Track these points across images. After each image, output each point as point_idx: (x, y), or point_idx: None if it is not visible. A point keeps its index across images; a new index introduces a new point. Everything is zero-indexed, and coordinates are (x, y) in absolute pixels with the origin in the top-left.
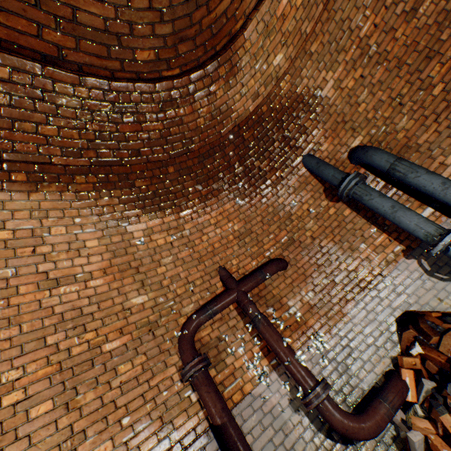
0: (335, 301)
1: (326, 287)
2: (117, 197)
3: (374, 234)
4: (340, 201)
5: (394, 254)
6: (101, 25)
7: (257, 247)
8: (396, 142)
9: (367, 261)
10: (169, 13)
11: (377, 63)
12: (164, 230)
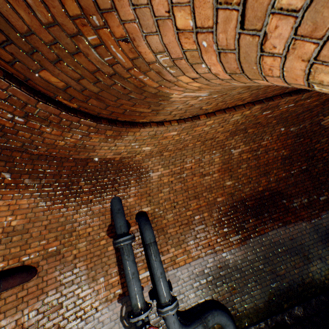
0: (49, 326)
1: (51, 309)
2: None
3: (114, 273)
4: (112, 238)
5: (115, 294)
6: (20, 26)
7: (20, 249)
8: (161, 223)
9: (96, 293)
10: (105, 85)
11: (181, 182)
12: None
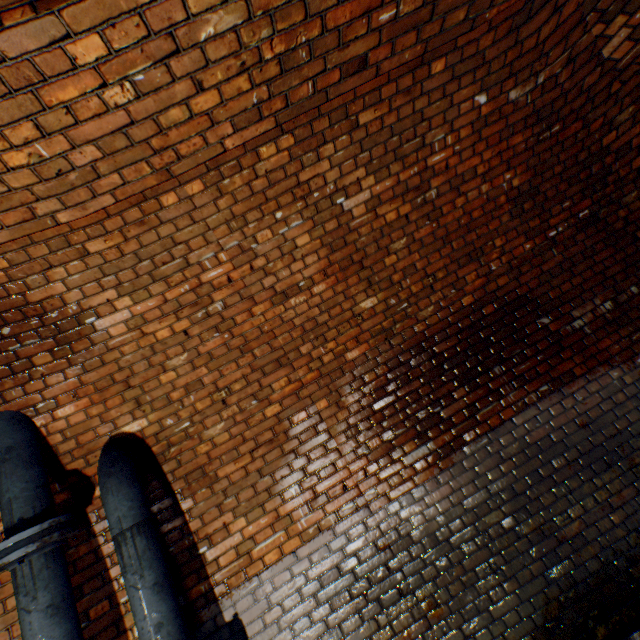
0: None
1: None
2: None
3: None
4: None
5: None
6: None
7: None
8: (194, 456)
9: None
10: None
11: (217, 328)
12: None
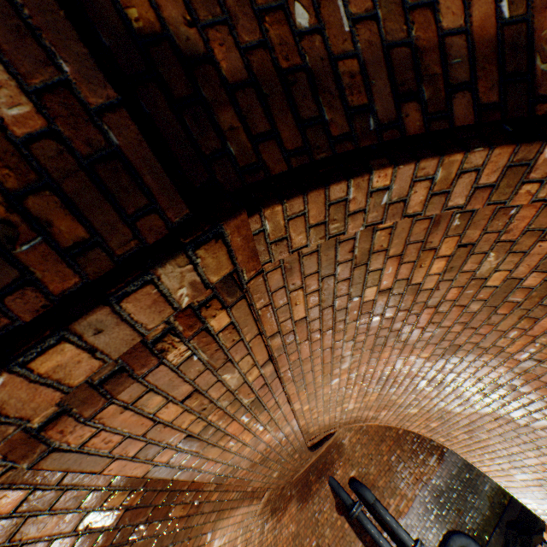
0: None
1: None
2: (271, 502)
3: None
4: (343, 514)
5: None
6: (324, 435)
7: None
8: (369, 480)
9: None
10: None
11: (364, 434)
12: (271, 529)
